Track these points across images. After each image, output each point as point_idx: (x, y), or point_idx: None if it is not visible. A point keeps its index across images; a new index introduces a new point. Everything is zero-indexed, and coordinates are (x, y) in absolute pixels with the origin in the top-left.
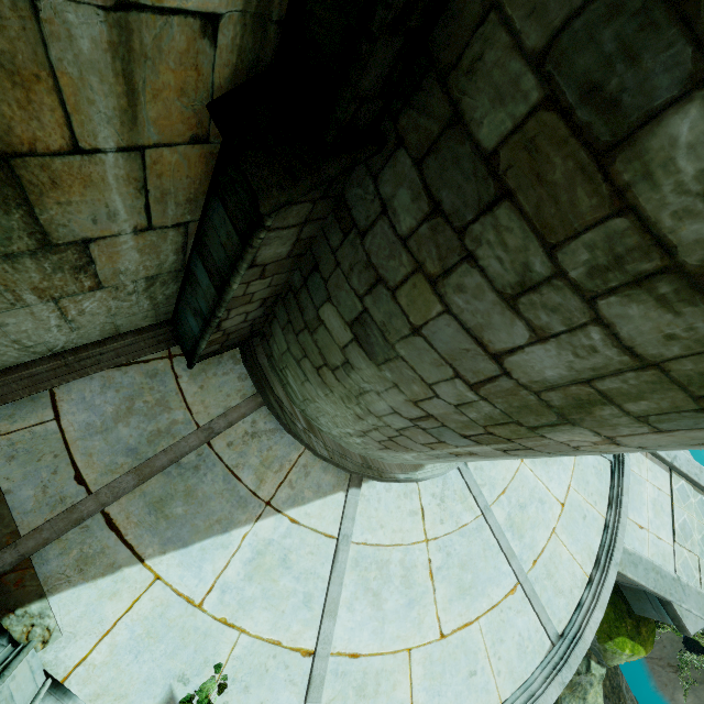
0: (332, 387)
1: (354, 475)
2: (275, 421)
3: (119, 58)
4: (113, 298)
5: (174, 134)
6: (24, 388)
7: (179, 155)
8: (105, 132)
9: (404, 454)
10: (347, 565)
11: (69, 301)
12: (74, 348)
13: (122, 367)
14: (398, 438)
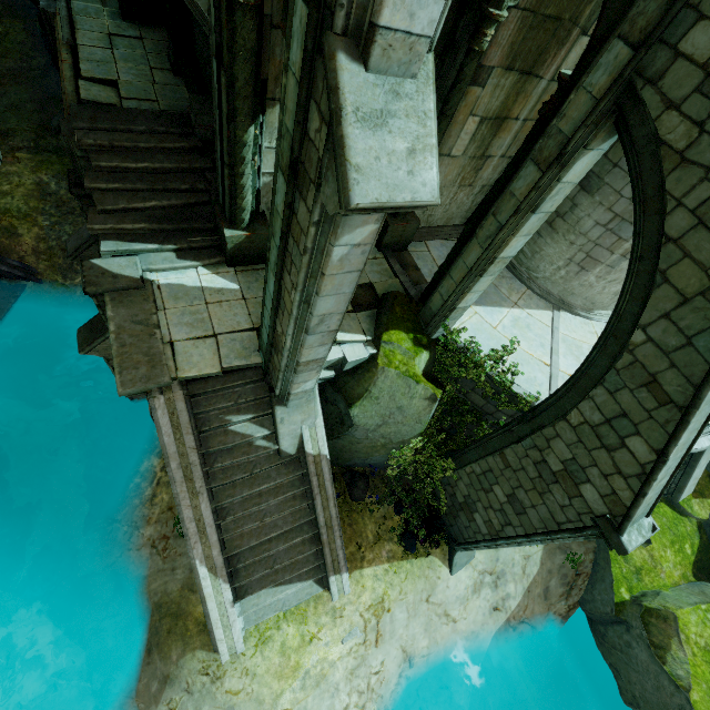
0: (559, 229)
1: (555, 306)
2: (511, 275)
3: (542, 93)
4: (467, 195)
5: (535, 117)
6: (419, 238)
7: (531, 125)
8: (524, 114)
9: (591, 274)
10: (559, 340)
11: (460, 190)
12: (434, 226)
13: (446, 240)
14: (593, 250)
